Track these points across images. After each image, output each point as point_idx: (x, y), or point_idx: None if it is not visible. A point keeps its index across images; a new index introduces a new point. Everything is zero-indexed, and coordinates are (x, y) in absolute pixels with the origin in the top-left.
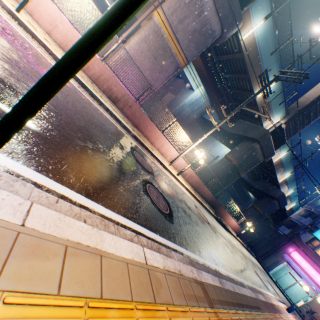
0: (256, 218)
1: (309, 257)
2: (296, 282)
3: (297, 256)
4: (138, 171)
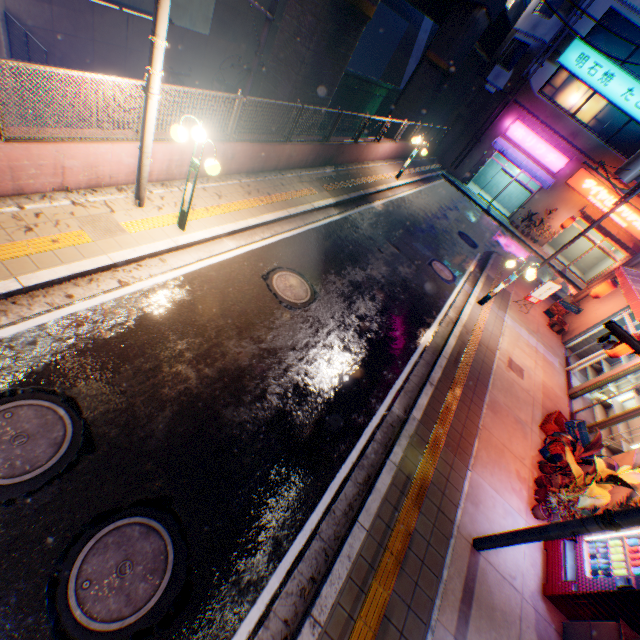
0: (436, 89)
1: (541, 124)
2: (512, 181)
3: (519, 132)
4: (14, 578)
